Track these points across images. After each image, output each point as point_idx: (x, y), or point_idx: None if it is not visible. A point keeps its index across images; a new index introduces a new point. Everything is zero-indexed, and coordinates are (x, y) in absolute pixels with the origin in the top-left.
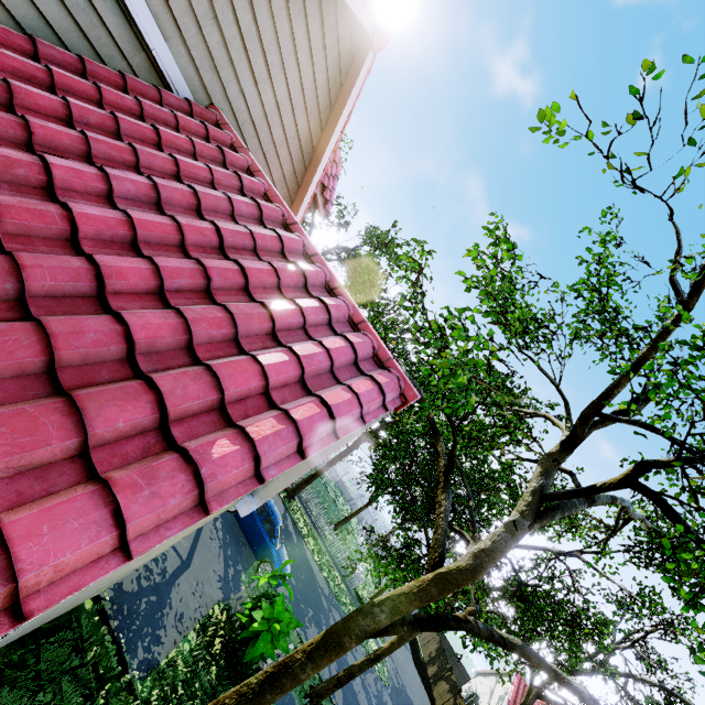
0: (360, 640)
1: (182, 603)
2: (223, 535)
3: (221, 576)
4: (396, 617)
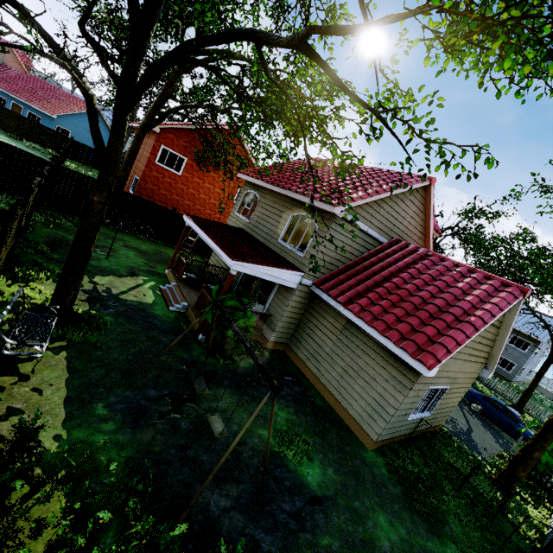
0: None
1: (480, 443)
2: (481, 423)
3: (495, 441)
4: None
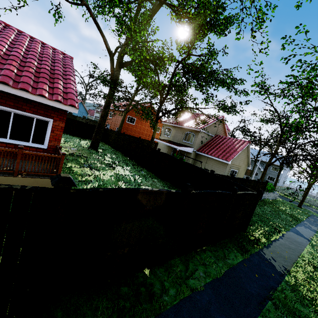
0: (267, 166)
1: None
2: None
3: None
4: (269, 162)
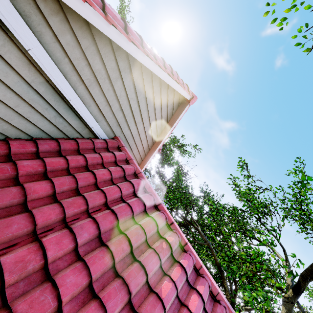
0: None
1: None
2: None
3: None
4: None
